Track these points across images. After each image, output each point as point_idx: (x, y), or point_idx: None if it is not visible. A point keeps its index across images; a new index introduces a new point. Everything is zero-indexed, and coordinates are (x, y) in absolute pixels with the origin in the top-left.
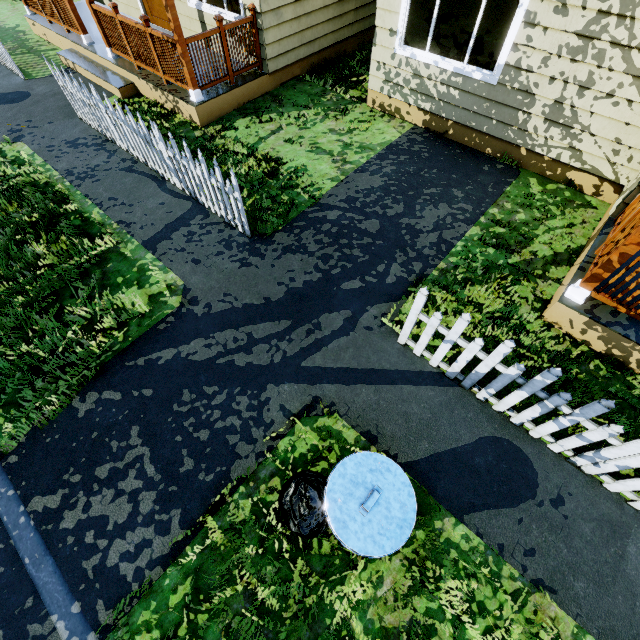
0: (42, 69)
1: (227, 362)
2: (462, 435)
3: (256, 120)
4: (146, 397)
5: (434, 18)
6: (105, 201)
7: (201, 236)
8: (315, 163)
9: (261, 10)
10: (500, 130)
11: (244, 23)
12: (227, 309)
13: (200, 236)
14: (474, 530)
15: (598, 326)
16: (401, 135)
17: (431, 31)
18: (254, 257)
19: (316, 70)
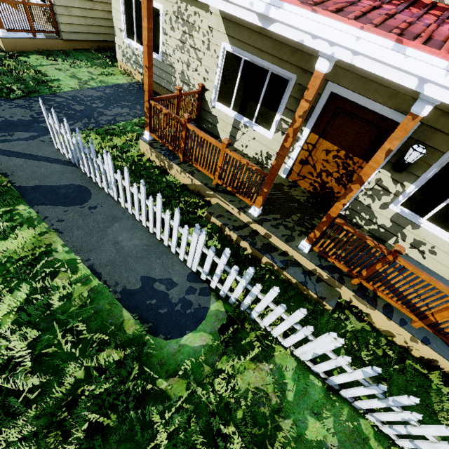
0: None
1: None
2: (62, 182)
3: (45, 57)
4: None
5: (135, 26)
6: None
7: None
8: (67, 80)
9: (55, 3)
10: (168, 85)
11: (43, 6)
12: None
13: None
14: (36, 211)
15: (153, 149)
16: (127, 82)
17: (135, 32)
18: None
19: (102, 50)
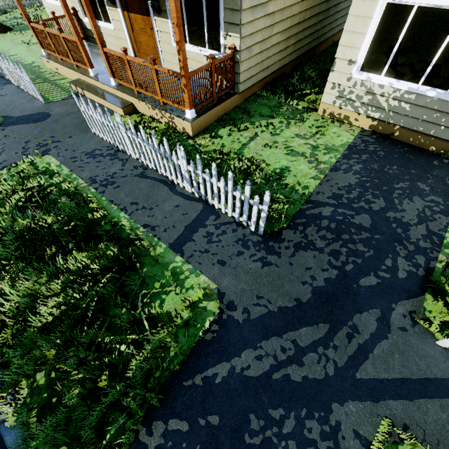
0: (57, 94)
1: (283, 377)
2: None
3: (235, 129)
4: (214, 426)
5: (394, 51)
6: (128, 206)
7: (219, 236)
8: (294, 164)
9: (240, 48)
10: (447, 133)
11: (227, 58)
12: (265, 314)
13: (218, 236)
14: None
15: None
16: (354, 137)
17: (389, 61)
18: (271, 255)
19: (267, 87)
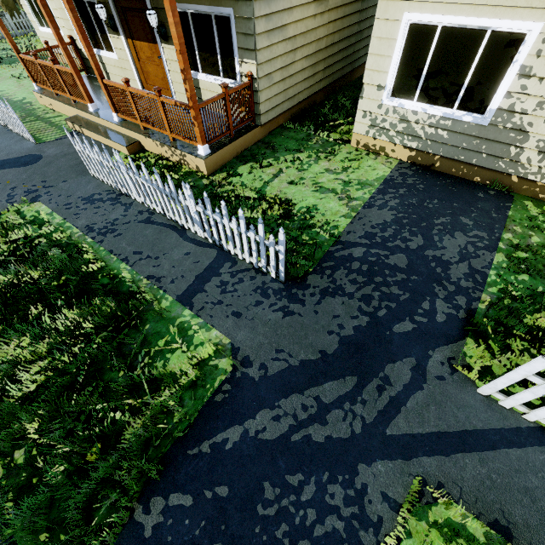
0: (50, 133)
1: (303, 438)
2: None
3: (257, 166)
4: (222, 498)
5: (423, 75)
6: (130, 255)
7: (234, 285)
8: (323, 202)
9: (258, 76)
10: (490, 162)
11: (243, 87)
12: (284, 369)
13: (233, 285)
14: None
15: None
16: (391, 170)
17: (420, 85)
18: (294, 304)
19: (295, 118)
